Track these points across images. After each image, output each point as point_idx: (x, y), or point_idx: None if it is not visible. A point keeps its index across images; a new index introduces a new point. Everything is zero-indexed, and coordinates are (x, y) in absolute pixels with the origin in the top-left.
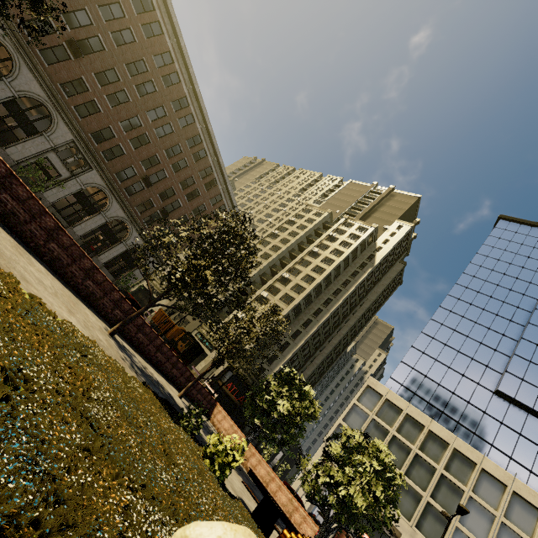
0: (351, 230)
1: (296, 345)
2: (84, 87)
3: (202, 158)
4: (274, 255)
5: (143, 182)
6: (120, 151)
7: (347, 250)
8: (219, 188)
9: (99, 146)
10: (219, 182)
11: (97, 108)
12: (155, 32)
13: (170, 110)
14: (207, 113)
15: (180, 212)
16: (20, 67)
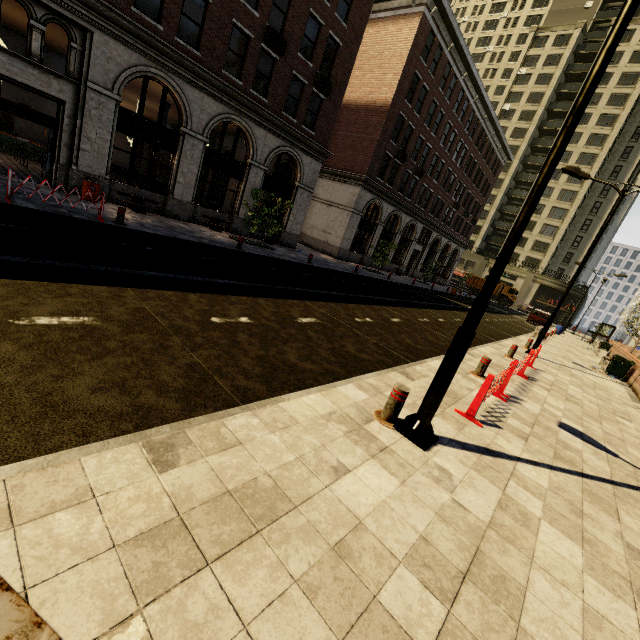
0: (633, 46)
1: (591, 237)
2: (422, 188)
3: (483, 144)
4: (523, 146)
5: (453, 209)
6: (440, 204)
7: (635, 90)
8: (496, 152)
9: (433, 215)
10: (495, 147)
11: (428, 192)
12: (451, 85)
13: (464, 136)
14: (490, 105)
15: (473, 202)
16: (401, 217)
